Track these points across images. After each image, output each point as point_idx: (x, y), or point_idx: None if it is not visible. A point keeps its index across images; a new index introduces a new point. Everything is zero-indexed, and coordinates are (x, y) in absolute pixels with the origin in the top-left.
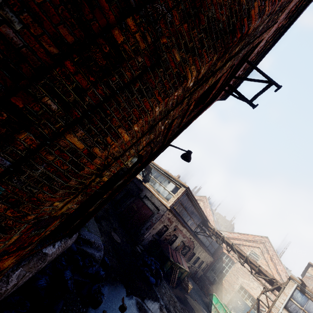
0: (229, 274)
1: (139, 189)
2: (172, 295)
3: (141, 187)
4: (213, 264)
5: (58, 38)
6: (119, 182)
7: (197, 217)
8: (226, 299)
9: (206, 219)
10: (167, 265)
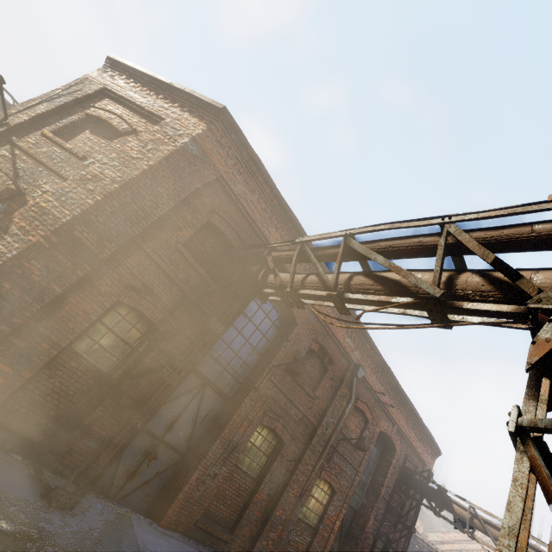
0: None
1: None
2: None
3: None
4: None
5: (394, 546)
6: None
7: None
8: None
9: None
10: None
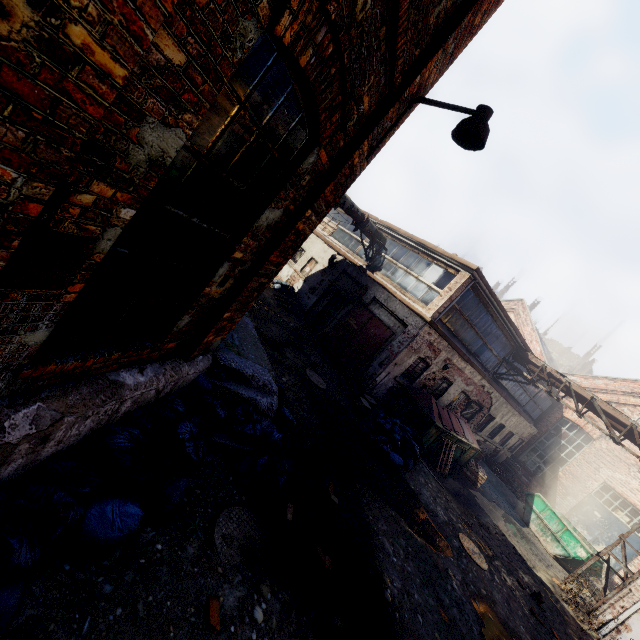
0: (575, 461)
1: (359, 287)
2: (442, 489)
3: (363, 281)
4: (536, 441)
5: None
6: (270, 214)
7: (501, 343)
8: (564, 505)
9: (523, 346)
10: (428, 434)
